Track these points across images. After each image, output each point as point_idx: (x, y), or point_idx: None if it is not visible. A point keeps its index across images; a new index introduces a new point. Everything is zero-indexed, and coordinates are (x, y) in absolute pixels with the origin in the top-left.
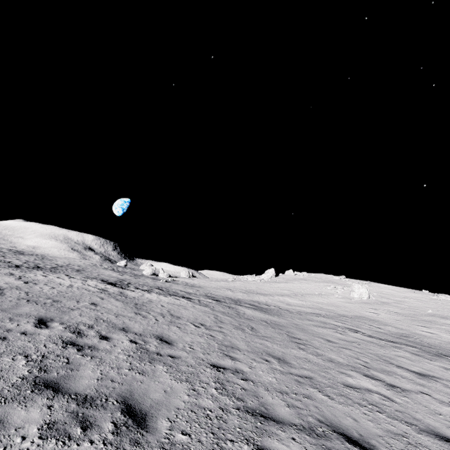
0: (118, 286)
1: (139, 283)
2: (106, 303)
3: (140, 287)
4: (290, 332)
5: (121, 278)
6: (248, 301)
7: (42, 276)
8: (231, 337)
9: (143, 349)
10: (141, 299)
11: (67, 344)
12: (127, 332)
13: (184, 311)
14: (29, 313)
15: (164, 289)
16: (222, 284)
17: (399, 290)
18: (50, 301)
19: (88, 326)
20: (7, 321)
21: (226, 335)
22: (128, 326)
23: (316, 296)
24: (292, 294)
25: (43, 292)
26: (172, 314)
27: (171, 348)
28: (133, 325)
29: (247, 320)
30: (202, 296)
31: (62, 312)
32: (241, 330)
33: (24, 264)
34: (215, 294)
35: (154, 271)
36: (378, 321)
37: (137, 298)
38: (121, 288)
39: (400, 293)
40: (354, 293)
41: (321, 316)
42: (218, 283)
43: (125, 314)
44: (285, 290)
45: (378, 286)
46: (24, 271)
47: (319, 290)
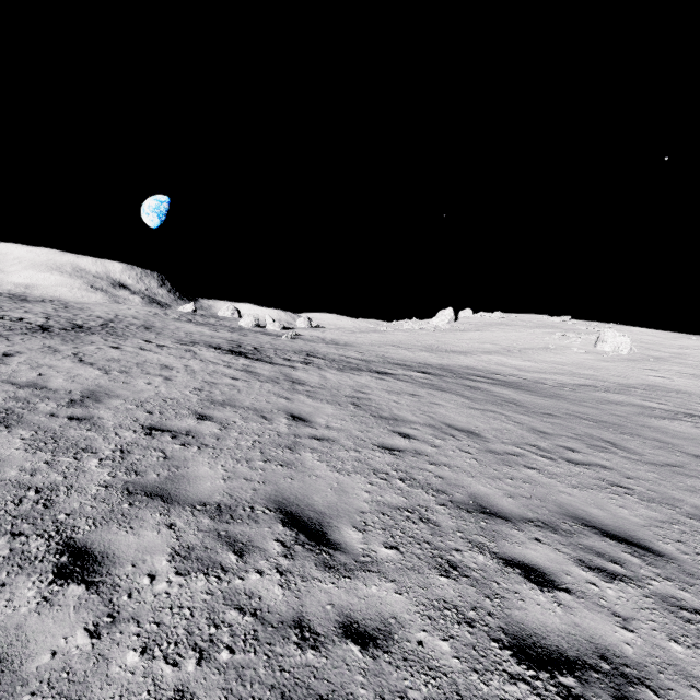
0: (255, 358)
1: (265, 345)
2: (312, 411)
3: (288, 357)
4: (663, 441)
5: (227, 339)
6: (460, 368)
7: (113, 349)
8: (650, 483)
9: (687, 611)
10: (337, 387)
11: (541, 666)
12: (511, 520)
13: (448, 412)
14: (234, 491)
15: (320, 355)
16: (376, 337)
17: (665, 335)
18: (219, 429)
19: (418, 520)
20: (234, 562)
21: (626, 475)
22: (471, 492)
23: (542, 352)
24: (504, 351)
25: (167, 396)
26: (449, 425)
27: (694, 574)
28: (468, 483)
29: (559, 420)
30: (391, 365)
31: (290, 467)
32: (608, 451)
33: (50, 323)
34: (397, 359)
35: (257, 320)
36: (692, 394)
37: (329, 386)
38: (268, 363)
39: (670, 341)
40: (604, 345)
41: (606, 391)
42: (368, 336)
43: (394, 444)
44: (487, 344)
45: (630, 331)
46: (68, 338)
47: (540, 341)
